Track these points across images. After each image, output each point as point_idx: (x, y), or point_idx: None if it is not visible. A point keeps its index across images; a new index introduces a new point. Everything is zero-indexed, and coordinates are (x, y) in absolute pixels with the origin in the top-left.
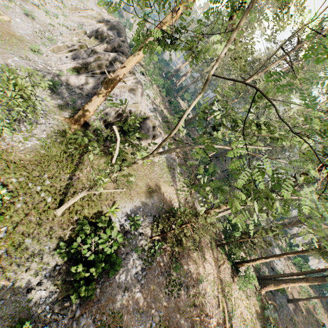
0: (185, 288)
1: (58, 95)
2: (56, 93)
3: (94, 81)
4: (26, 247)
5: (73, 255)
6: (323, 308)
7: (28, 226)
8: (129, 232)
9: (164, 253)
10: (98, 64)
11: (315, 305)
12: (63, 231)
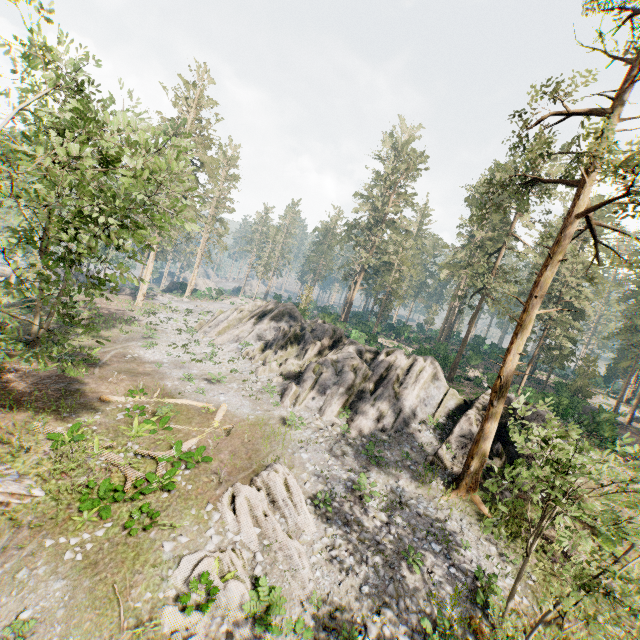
0: None
1: (388, 464)
2: (381, 463)
3: (387, 404)
4: None
5: None
6: None
7: None
8: None
9: None
10: (362, 375)
11: None
12: None
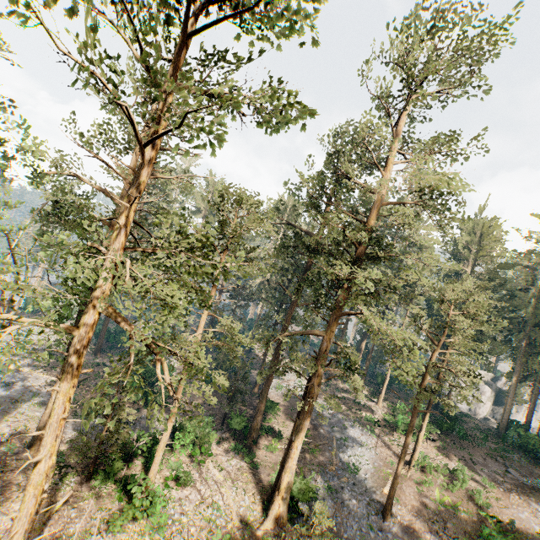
0: None
1: None
2: None
3: None
4: None
5: None
6: (508, 484)
7: None
8: None
9: None
10: None
11: (475, 488)
12: None
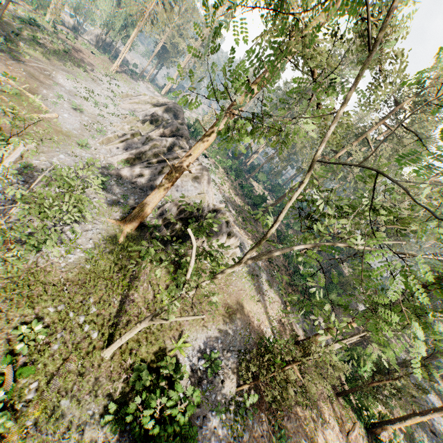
0: None
1: (108, 193)
2: (105, 190)
3: (149, 172)
4: (62, 414)
5: (126, 424)
6: None
7: (66, 379)
8: (205, 380)
9: (259, 414)
10: (154, 152)
11: None
12: (112, 383)
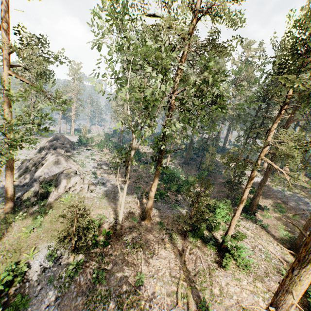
0: (116, 298)
1: (3, 198)
2: (2, 197)
3: (29, 175)
4: None
5: None
6: None
7: None
8: (48, 267)
9: (88, 271)
10: (33, 164)
11: None
12: None
